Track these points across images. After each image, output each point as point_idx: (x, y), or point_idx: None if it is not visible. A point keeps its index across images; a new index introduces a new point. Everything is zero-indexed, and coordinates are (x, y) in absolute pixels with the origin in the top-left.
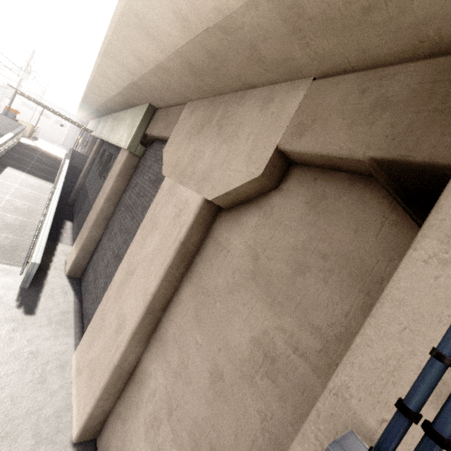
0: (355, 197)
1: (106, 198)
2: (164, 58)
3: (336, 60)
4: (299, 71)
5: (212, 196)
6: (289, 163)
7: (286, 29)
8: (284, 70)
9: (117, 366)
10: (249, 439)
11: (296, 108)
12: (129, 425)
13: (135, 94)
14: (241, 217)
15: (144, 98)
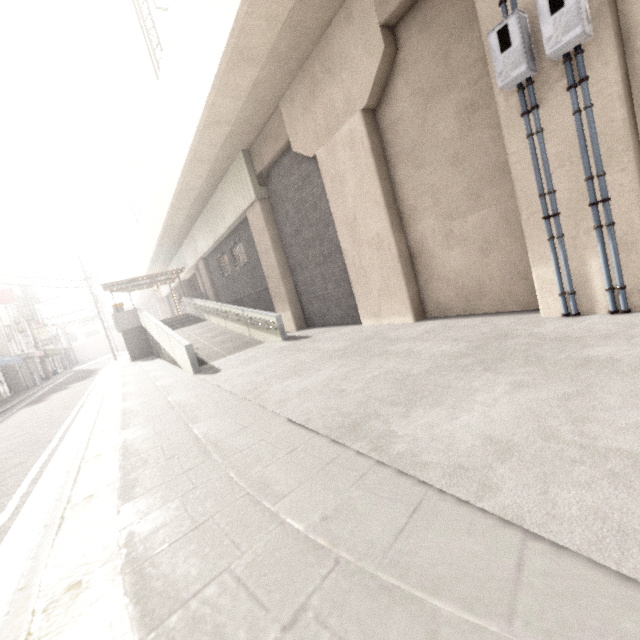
0: None
1: (272, 250)
2: (258, 71)
3: None
4: None
5: (365, 100)
6: (391, 30)
7: None
8: None
9: (398, 255)
10: (490, 143)
11: None
12: (436, 270)
13: (227, 154)
14: (391, 93)
15: (236, 148)
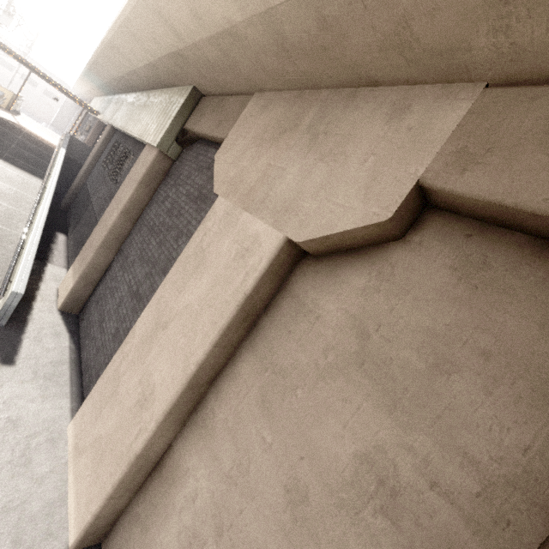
0: (542, 274)
1: (121, 211)
2: (241, 19)
3: (543, 61)
4: (467, 70)
5: (301, 238)
6: (424, 204)
7: None
8: (440, 65)
9: (139, 455)
10: None
11: (454, 126)
12: (153, 536)
13: (175, 70)
14: (339, 271)
15: (188, 77)
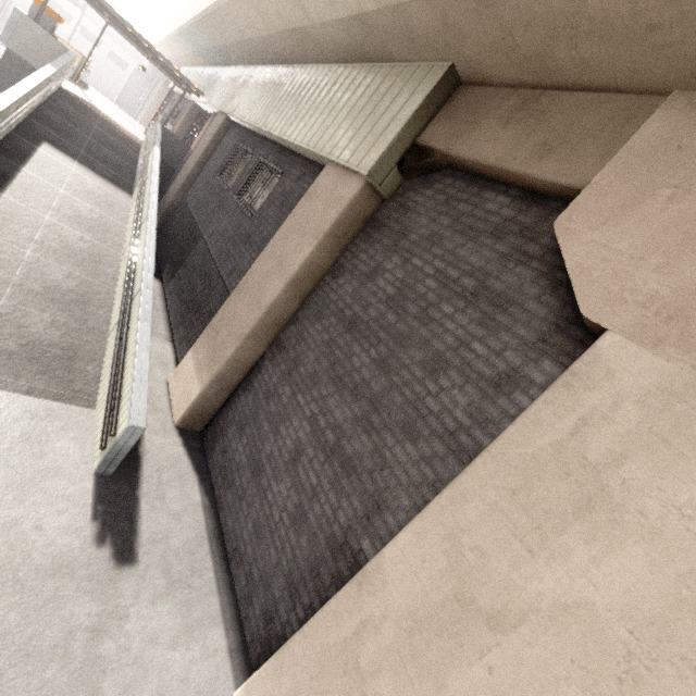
0: None
1: (289, 281)
2: None
3: None
4: None
5: None
6: None
7: None
8: None
9: None
10: None
11: None
12: None
13: (424, 29)
14: None
15: (451, 45)
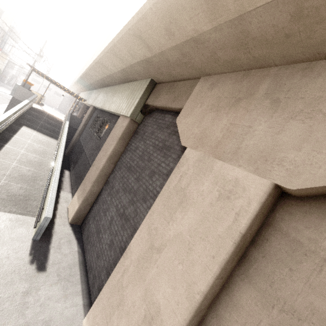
0: None
1: (108, 157)
2: (209, 28)
3: None
4: None
5: (296, 185)
6: None
7: None
8: None
9: None
10: None
11: None
12: None
13: (140, 70)
14: None
15: (148, 73)
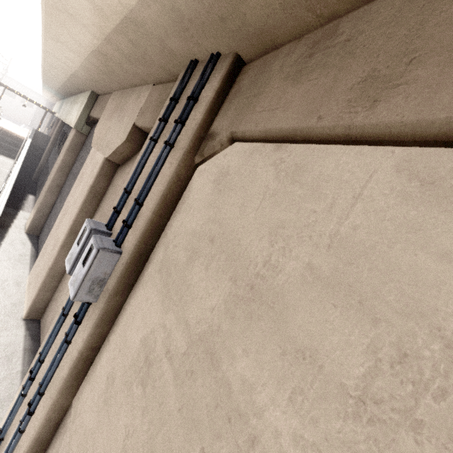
0: None
1: (57, 169)
2: (82, 61)
3: (153, 77)
4: (146, 80)
5: (107, 155)
6: (147, 134)
7: (124, 59)
8: (140, 78)
9: (51, 267)
10: None
11: (144, 101)
12: (58, 301)
13: (79, 82)
14: (125, 168)
15: (86, 86)
